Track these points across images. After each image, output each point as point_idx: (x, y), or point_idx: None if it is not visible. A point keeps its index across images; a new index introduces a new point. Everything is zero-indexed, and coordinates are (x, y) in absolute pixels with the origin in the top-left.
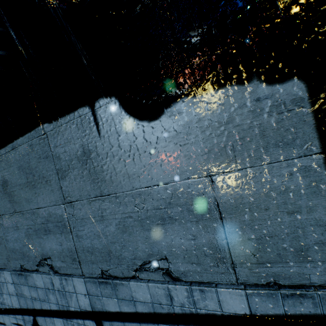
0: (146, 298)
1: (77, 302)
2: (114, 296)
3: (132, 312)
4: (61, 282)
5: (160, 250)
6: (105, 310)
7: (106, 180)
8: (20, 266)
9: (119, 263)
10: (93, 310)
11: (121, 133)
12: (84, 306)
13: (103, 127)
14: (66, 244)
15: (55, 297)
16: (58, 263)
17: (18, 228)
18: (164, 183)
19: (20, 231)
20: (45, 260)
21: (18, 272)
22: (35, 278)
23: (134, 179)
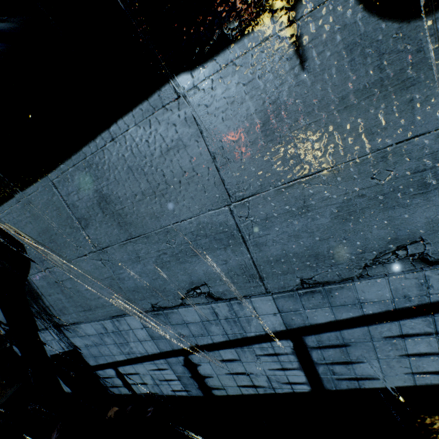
0: (383, 295)
1: (260, 325)
2: (326, 305)
3: (355, 317)
4: (230, 308)
5: (412, 231)
6: (308, 325)
7: (315, 149)
8: (150, 306)
9: (334, 263)
10: (288, 329)
11: (355, 55)
12: (273, 327)
13: (312, 53)
14: (235, 261)
15: (221, 327)
16: (221, 288)
17: (139, 259)
18: (437, 128)
19: (145, 261)
20: (195, 289)
21: (151, 313)
22: (184, 314)
23: (375, 134)
